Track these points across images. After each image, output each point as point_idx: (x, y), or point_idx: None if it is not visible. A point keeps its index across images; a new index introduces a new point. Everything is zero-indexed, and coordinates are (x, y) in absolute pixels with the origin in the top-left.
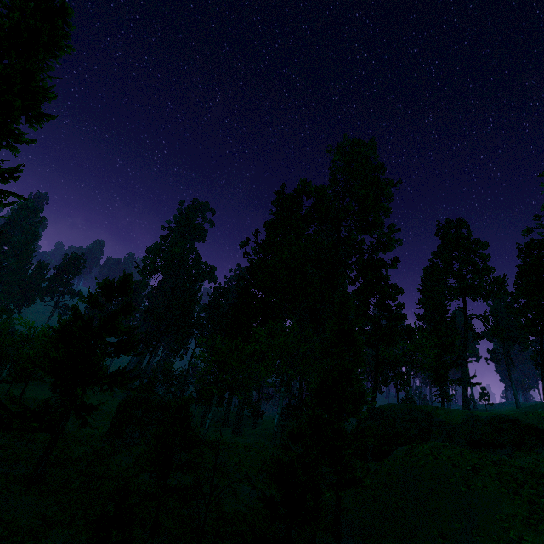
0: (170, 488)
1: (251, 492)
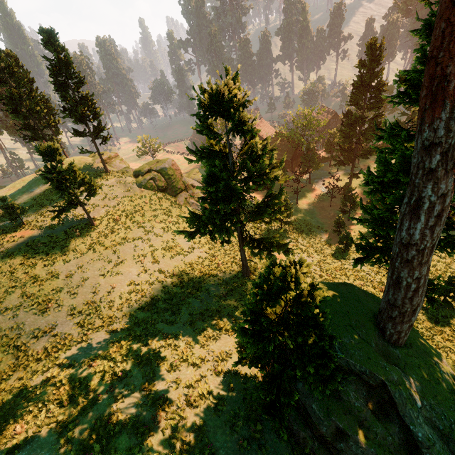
0: None
1: None
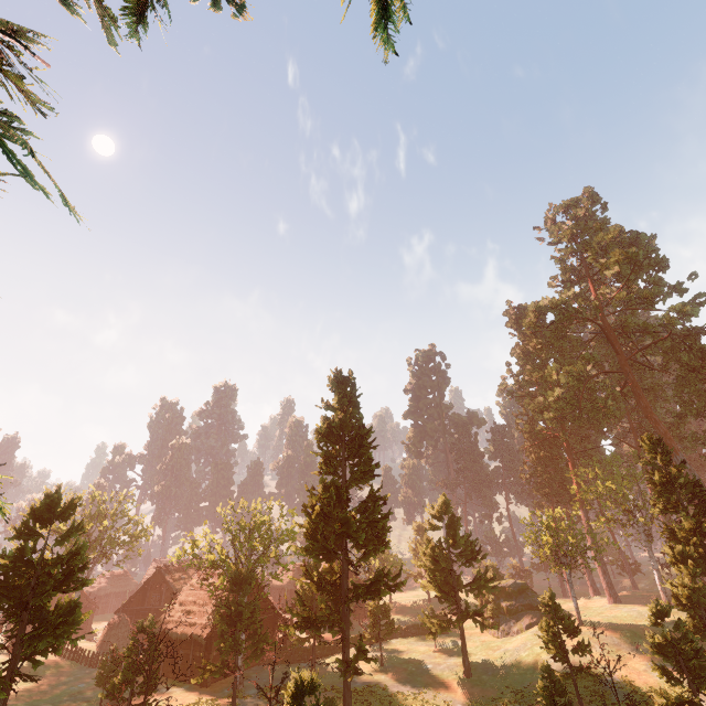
0: (576, 668)
1: None
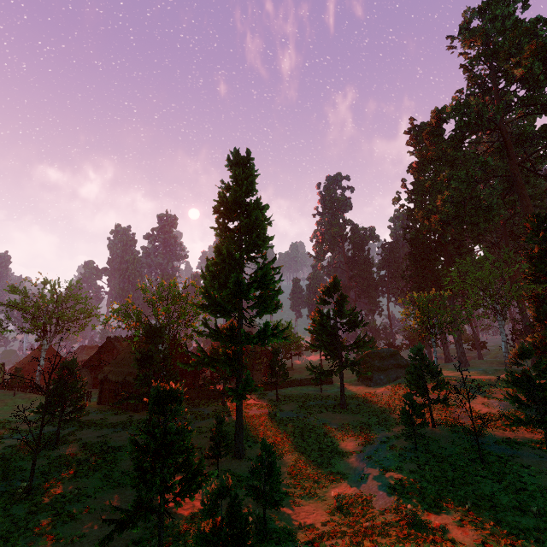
0: (433, 400)
1: (499, 403)
